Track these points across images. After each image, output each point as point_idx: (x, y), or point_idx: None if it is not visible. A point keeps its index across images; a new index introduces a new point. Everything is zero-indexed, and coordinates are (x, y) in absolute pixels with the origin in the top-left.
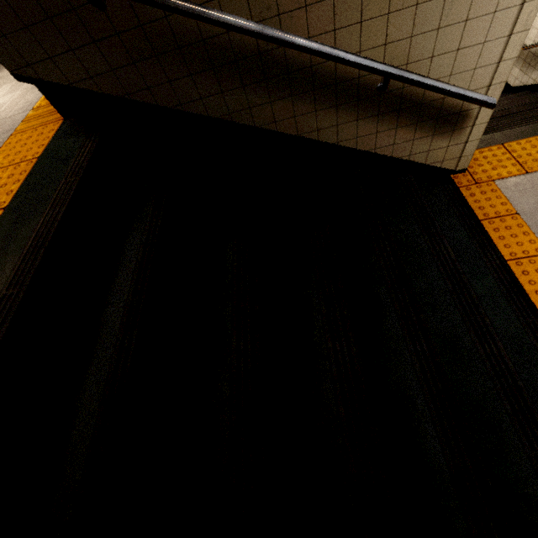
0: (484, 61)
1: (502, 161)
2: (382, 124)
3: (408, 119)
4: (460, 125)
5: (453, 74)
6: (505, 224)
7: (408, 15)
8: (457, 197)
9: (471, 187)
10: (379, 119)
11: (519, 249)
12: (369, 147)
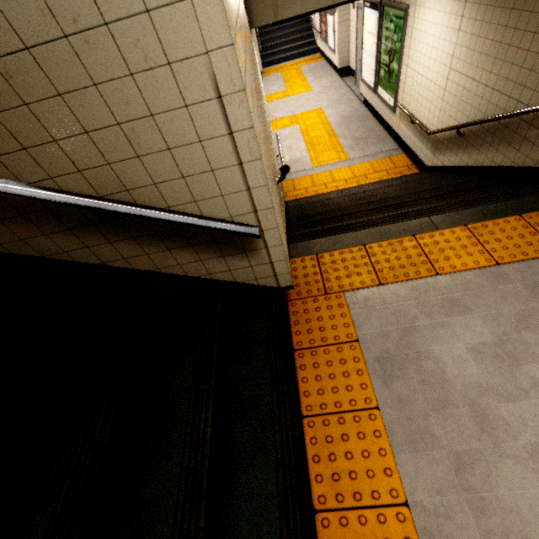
0: (229, 188)
1: (358, 267)
2: (148, 246)
3: (178, 242)
4: (250, 247)
5: (198, 200)
6: (341, 355)
7: (86, 142)
8: (279, 321)
9: (319, 298)
10: (139, 242)
11: (347, 396)
12: (150, 267)
